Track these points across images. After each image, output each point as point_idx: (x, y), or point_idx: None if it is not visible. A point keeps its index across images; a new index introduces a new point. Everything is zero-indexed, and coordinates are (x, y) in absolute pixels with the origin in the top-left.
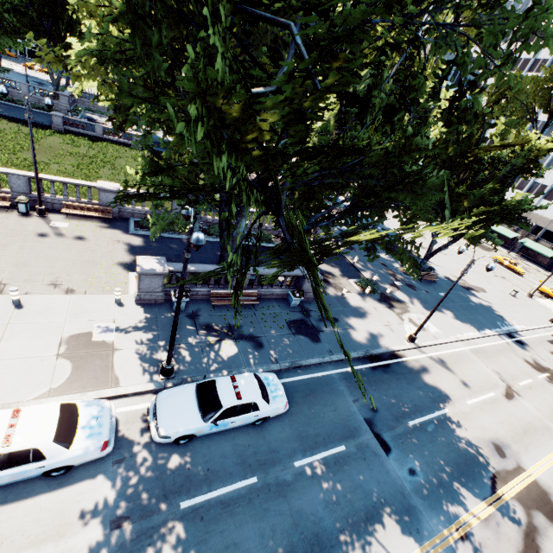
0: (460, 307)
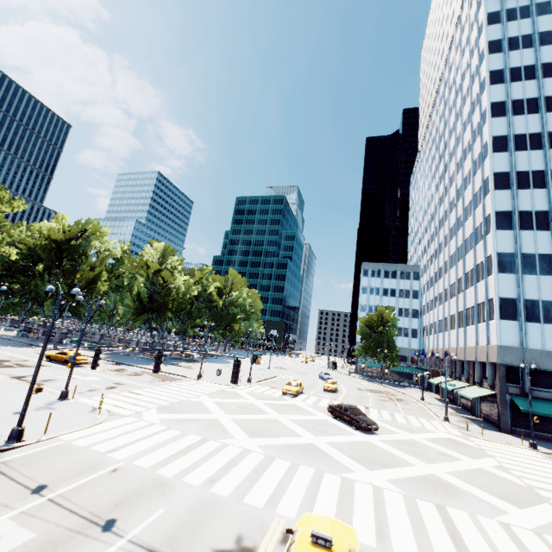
0: (129, 359)
